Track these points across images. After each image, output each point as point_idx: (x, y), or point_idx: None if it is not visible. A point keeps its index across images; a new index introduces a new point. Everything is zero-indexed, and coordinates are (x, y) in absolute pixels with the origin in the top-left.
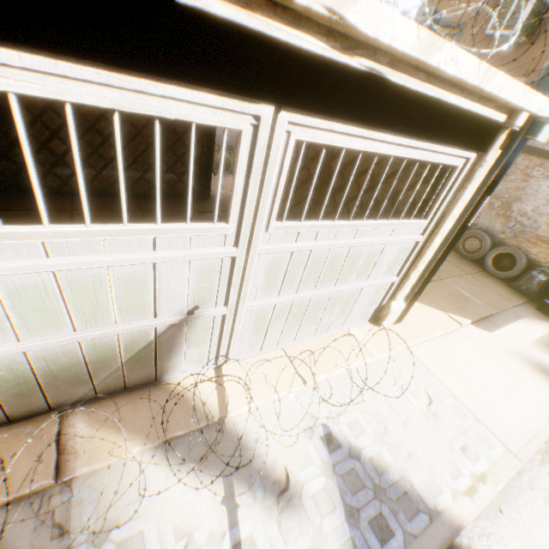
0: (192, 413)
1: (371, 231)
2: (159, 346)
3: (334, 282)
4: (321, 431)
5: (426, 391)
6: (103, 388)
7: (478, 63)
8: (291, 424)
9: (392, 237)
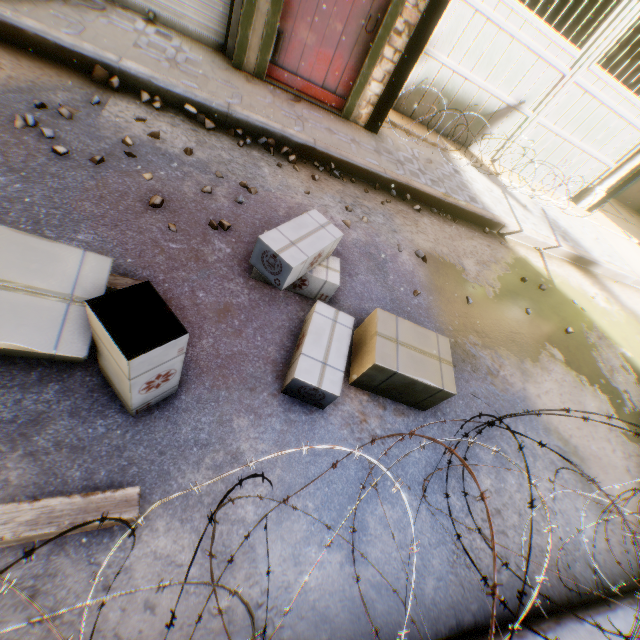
0: (501, 152)
1: (628, 106)
2: (490, 120)
3: (582, 138)
4: (539, 207)
5: (595, 236)
6: (454, 132)
7: None
8: (526, 197)
9: (635, 120)
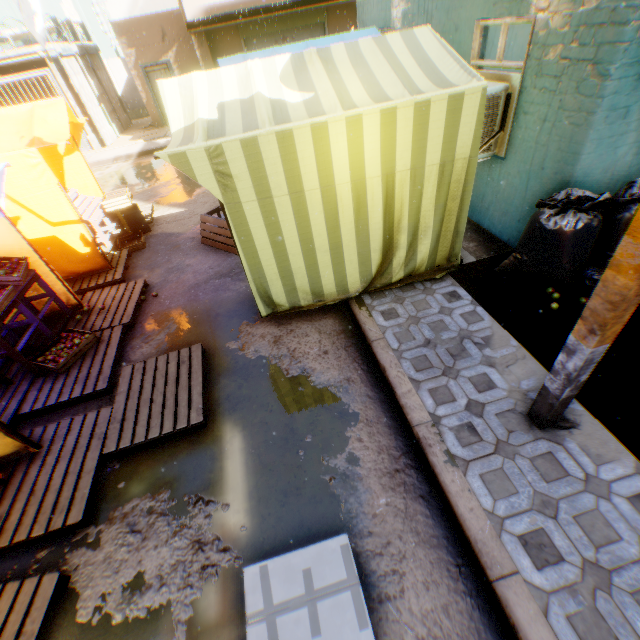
0: None
1: None
2: None
3: None
4: None
5: None
6: None
7: (2, 54)
8: None
9: None
